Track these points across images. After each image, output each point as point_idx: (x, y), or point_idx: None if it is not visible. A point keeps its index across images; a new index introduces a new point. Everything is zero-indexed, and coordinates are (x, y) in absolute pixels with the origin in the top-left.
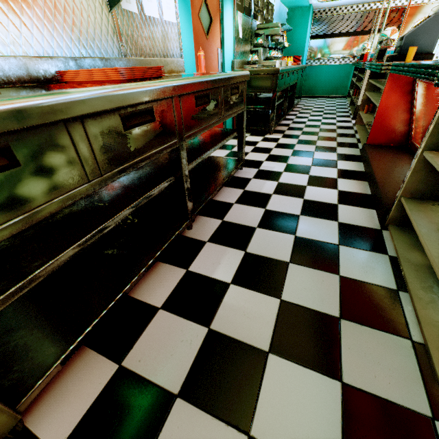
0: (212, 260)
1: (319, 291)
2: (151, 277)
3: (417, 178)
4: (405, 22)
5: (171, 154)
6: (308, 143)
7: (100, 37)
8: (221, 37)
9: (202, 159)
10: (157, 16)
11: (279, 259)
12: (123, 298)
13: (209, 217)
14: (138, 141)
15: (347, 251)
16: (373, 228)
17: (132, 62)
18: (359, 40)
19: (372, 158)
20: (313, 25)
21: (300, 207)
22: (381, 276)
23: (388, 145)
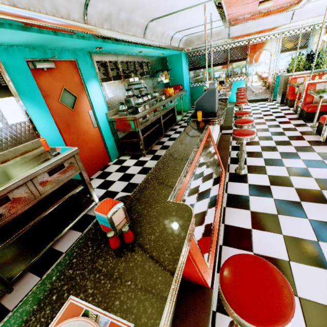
0: None
1: None
2: None
3: None
4: (249, 54)
5: None
6: None
7: None
8: (91, 103)
9: (23, 231)
10: (0, 126)
11: None
12: None
13: (34, 274)
14: None
15: None
16: None
17: None
18: (222, 68)
19: None
20: (188, 62)
21: None
22: None
23: None
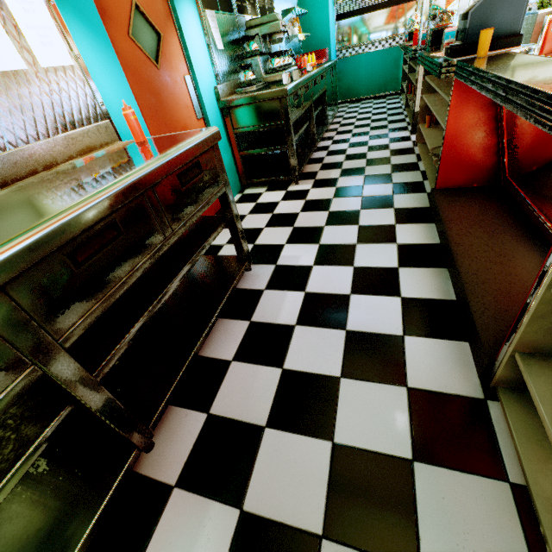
0: (178, 550)
1: None
2: None
3: (542, 325)
4: None
5: (44, 379)
6: (350, 194)
7: None
8: (186, 57)
9: (148, 318)
10: (21, 66)
11: (303, 528)
12: None
13: (186, 409)
14: None
15: (430, 480)
16: (471, 398)
17: None
18: (404, 9)
19: (448, 222)
20: None
21: (341, 354)
22: None
23: (470, 186)
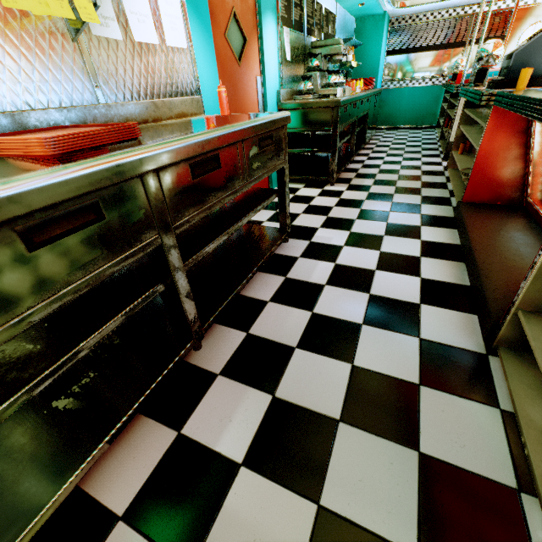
0: (221, 412)
1: (385, 487)
2: (121, 446)
3: None
4: (512, 30)
5: (155, 253)
6: (381, 198)
7: (58, 78)
8: (261, 61)
9: (216, 244)
10: (155, 42)
11: (324, 413)
12: (59, 504)
13: (229, 327)
14: (69, 259)
15: (433, 398)
16: (474, 352)
17: (116, 109)
18: (451, 54)
19: (470, 227)
20: (389, 37)
21: (364, 309)
22: (489, 455)
23: (494, 203)
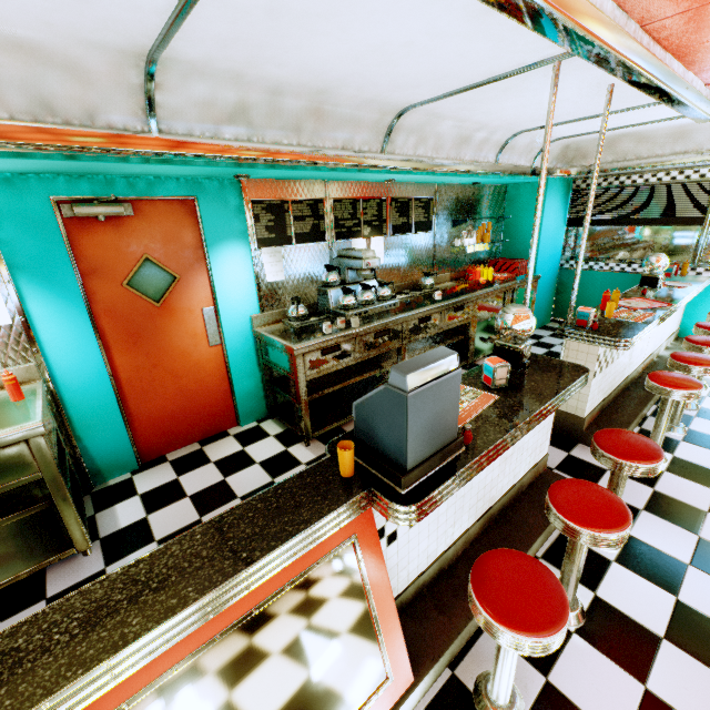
0: None
1: None
2: None
3: None
4: None
5: None
6: None
7: None
8: (215, 291)
9: None
10: None
11: None
12: None
13: None
14: None
15: None
16: None
17: None
18: (678, 232)
19: None
20: (571, 203)
21: None
22: None
23: None
